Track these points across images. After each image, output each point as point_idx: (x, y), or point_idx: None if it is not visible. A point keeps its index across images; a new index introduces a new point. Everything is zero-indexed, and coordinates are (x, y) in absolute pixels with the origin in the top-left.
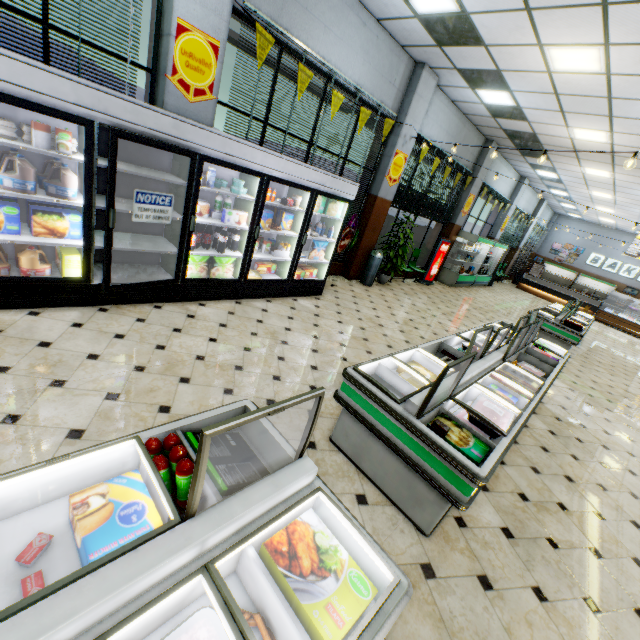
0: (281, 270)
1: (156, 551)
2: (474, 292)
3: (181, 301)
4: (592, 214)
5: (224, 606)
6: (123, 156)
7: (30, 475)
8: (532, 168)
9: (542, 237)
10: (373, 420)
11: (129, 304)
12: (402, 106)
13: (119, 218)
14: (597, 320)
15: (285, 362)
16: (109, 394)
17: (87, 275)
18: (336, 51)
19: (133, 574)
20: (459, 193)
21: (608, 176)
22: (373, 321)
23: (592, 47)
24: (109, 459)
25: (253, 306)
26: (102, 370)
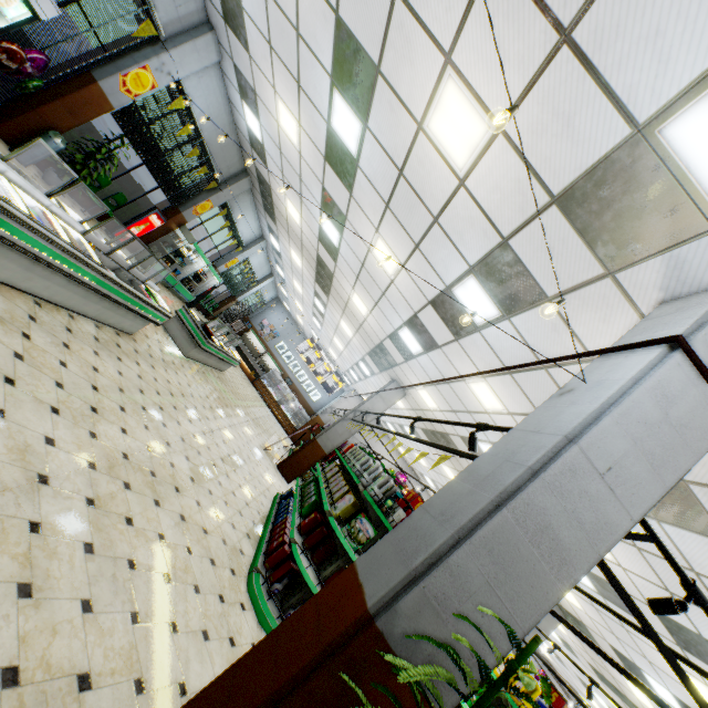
0: None
1: None
2: (166, 292)
3: None
4: (295, 309)
5: None
6: None
7: None
8: (269, 230)
9: (261, 309)
10: None
11: None
12: (177, 38)
13: None
14: (255, 385)
15: None
16: None
17: None
18: None
19: None
20: (200, 189)
21: (301, 266)
22: None
23: (295, 120)
24: None
25: None
26: None
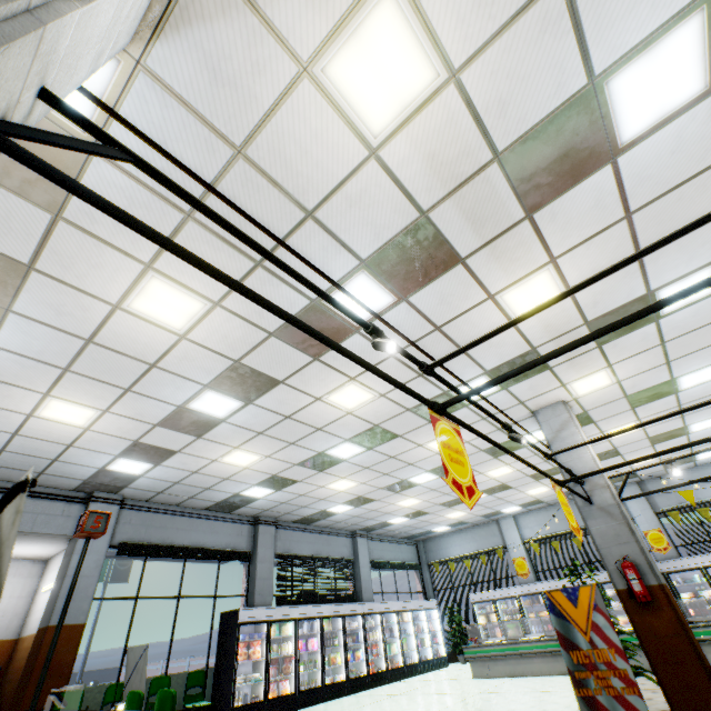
0: None
1: None
2: None
3: None
4: None
5: None
6: None
7: None
8: None
9: None
10: None
11: None
12: None
13: None
14: None
15: None
16: None
17: None
18: None
19: None
20: None
21: None
22: None
23: None
24: None
25: None
26: None
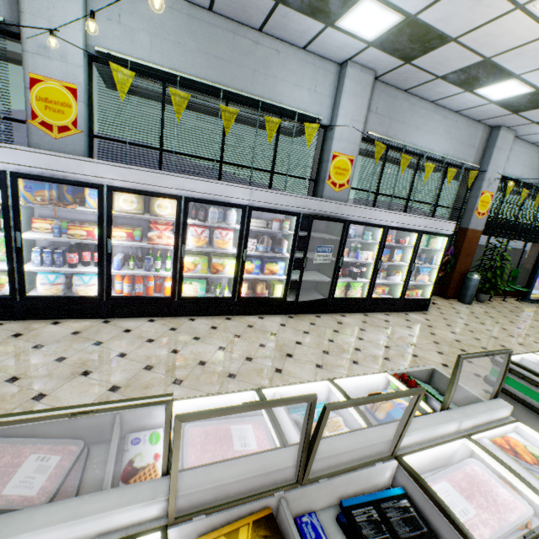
0: (393, 291)
1: (439, 417)
2: None
3: (329, 313)
4: None
5: (489, 454)
6: (302, 227)
7: (352, 379)
8: None
9: None
10: (531, 400)
11: (302, 314)
12: (482, 159)
13: (296, 262)
14: None
15: (419, 358)
16: (316, 364)
17: (285, 296)
18: (425, 139)
19: (435, 423)
20: None
21: None
22: (485, 333)
23: None
24: (374, 382)
25: (377, 317)
26: (306, 351)
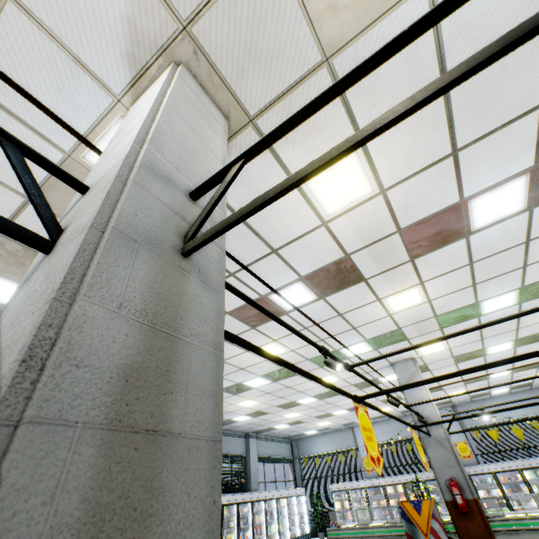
0: None
1: None
2: None
3: None
4: None
5: None
6: None
7: None
8: None
9: None
10: None
11: None
12: None
13: None
14: None
15: None
16: None
17: None
18: (503, 413)
19: None
20: None
21: None
22: None
23: (537, 373)
24: None
25: None
26: None
